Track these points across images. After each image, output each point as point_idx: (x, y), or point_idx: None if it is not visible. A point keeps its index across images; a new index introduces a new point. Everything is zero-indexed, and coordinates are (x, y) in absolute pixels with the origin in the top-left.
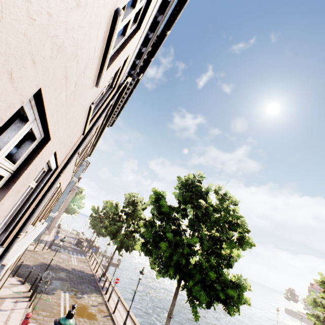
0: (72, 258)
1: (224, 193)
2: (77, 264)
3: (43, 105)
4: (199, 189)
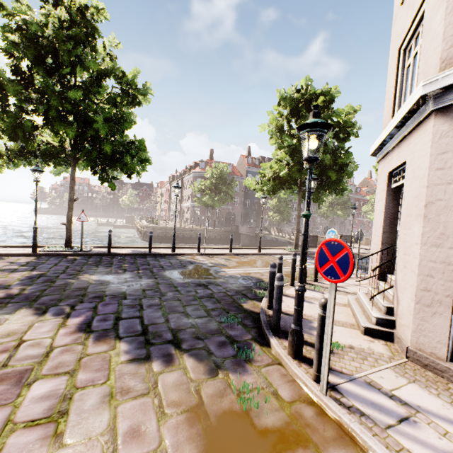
0: None
1: None
2: None
3: None
4: None
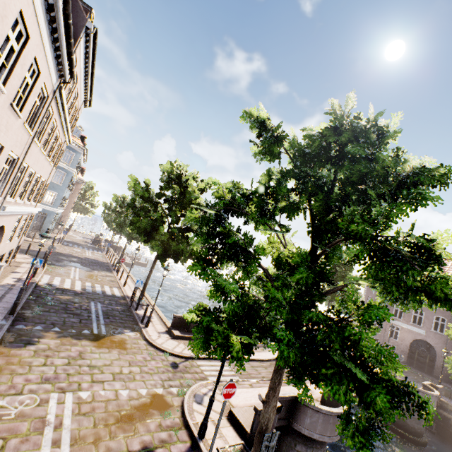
0: (86, 252)
1: (202, 180)
2: (92, 256)
3: None
4: (175, 175)
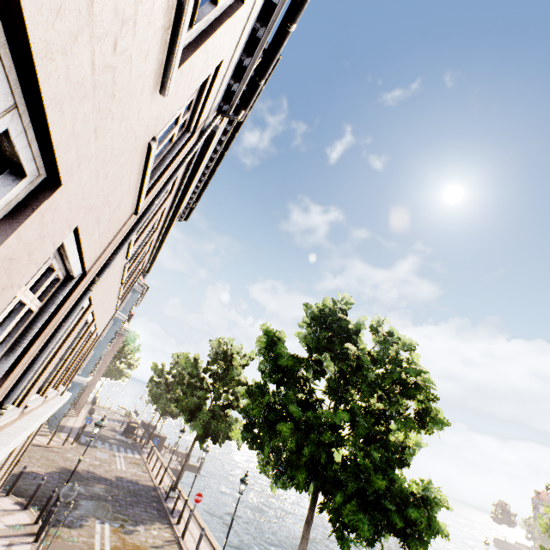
0: (117, 457)
1: (388, 332)
2: (126, 468)
3: (29, 49)
4: (344, 324)
